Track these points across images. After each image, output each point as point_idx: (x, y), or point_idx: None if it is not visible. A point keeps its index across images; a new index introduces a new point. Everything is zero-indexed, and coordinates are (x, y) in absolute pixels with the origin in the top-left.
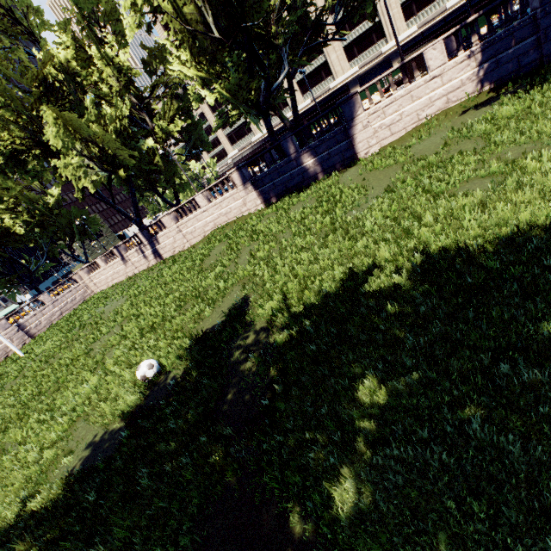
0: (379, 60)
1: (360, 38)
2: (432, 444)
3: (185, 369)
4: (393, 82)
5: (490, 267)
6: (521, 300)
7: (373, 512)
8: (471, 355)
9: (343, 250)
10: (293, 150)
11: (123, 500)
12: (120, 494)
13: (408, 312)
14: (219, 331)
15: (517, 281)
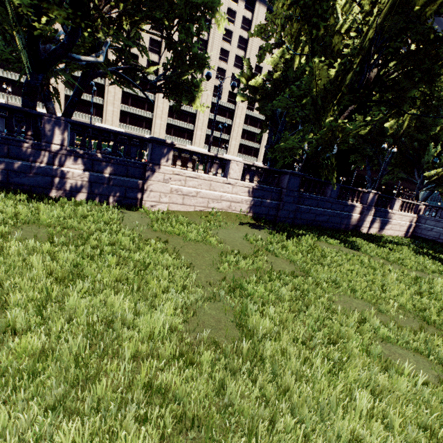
0: None
1: (135, 116)
2: None
3: None
4: None
5: None
6: None
7: None
8: None
9: None
10: (59, 139)
11: None
12: None
13: None
14: None
15: None
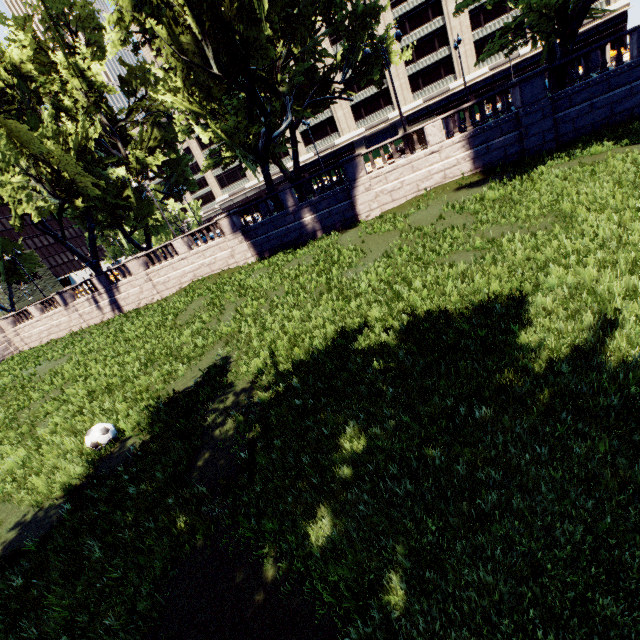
0: (385, 125)
1: (368, 100)
2: (400, 476)
3: (150, 433)
4: (398, 149)
5: (463, 329)
6: (482, 356)
7: (344, 542)
8: (440, 403)
9: (336, 310)
10: (291, 203)
11: (62, 580)
12: (59, 574)
13: (392, 367)
14: (195, 390)
15: (481, 340)
